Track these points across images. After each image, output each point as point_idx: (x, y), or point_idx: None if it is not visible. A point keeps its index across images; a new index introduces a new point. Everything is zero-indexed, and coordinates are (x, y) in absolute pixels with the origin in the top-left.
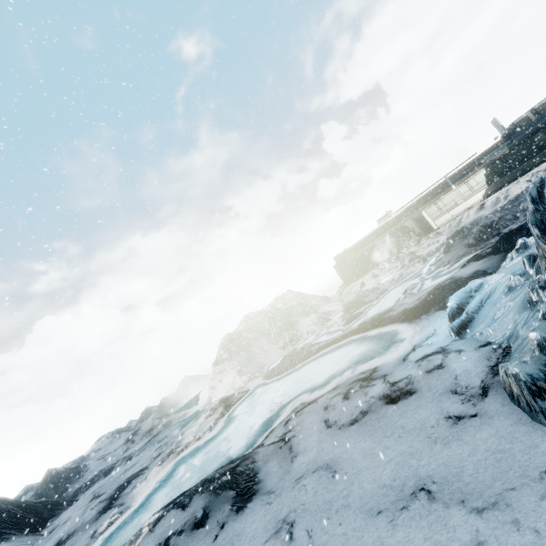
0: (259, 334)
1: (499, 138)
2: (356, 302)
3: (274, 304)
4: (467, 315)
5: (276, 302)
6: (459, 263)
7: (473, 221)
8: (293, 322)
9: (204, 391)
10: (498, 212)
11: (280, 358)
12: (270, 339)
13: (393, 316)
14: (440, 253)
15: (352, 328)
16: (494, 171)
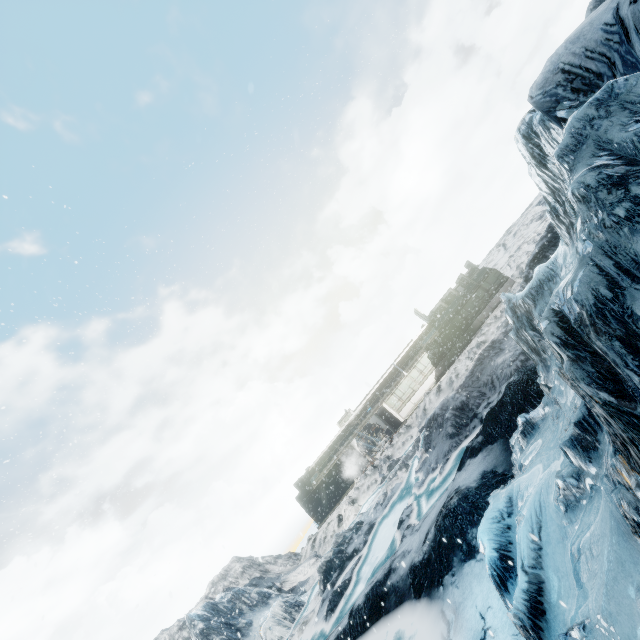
0: None
1: (426, 324)
2: (336, 558)
3: (209, 596)
4: (528, 574)
5: (213, 589)
6: (449, 462)
7: (442, 405)
8: (243, 629)
9: None
10: (462, 391)
11: None
12: None
13: (399, 585)
14: (422, 452)
15: (340, 625)
16: (434, 352)
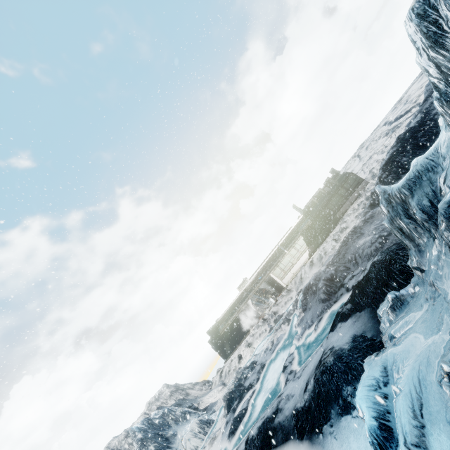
0: None
1: (302, 215)
2: (236, 390)
3: (147, 412)
4: None
5: (150, 407)
6: (322, 321)
7: (315, 276)
8: (170, 438)
9: None
10: (331, 266)
11: None
12: None
13: (285, 424)
14: (300, 312)
15: (238, 449)
16: (308, 236)
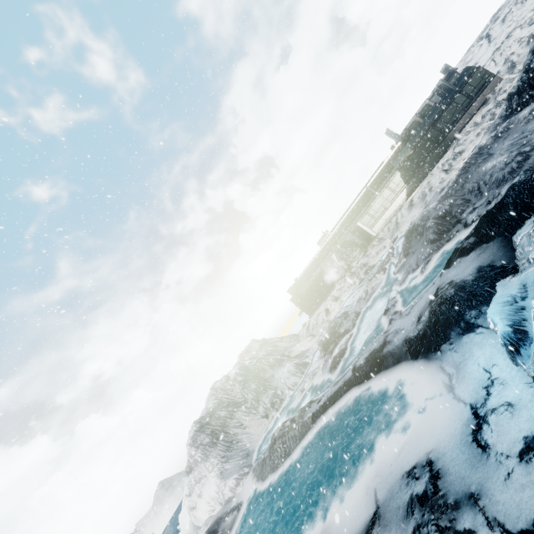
0: (234, 407)
1: (399, 143)
2: (331, 336)
3: (240, 362)
4: None
5: (242, 358)
6: (431, 263)
7: (422, 216)
8: (269, 379)
9: (183, 510)
10: (444, 201)
11: (267, 433)
12: (248, 409)
13: (395, 352)
14: (401, 258)
15: (345, 376)
16: (407, 170)
